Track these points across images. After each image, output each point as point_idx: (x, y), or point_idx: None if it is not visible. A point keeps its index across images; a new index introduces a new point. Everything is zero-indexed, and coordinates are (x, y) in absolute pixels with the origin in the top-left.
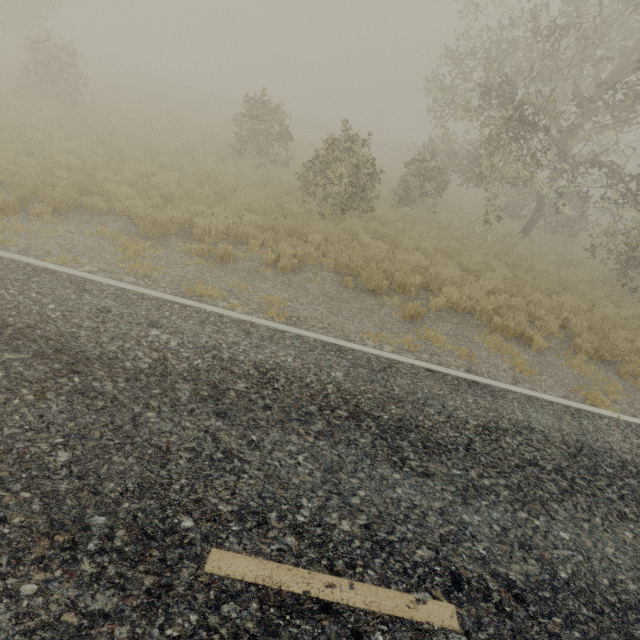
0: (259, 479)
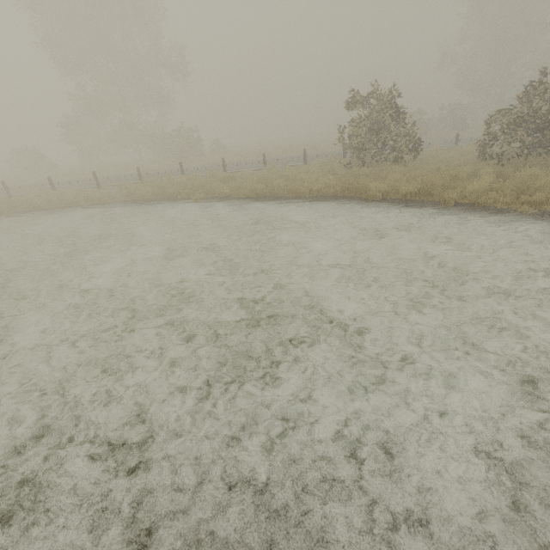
0: None
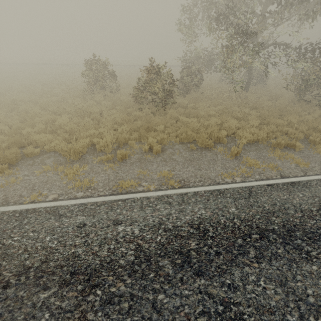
0: (254, 314)
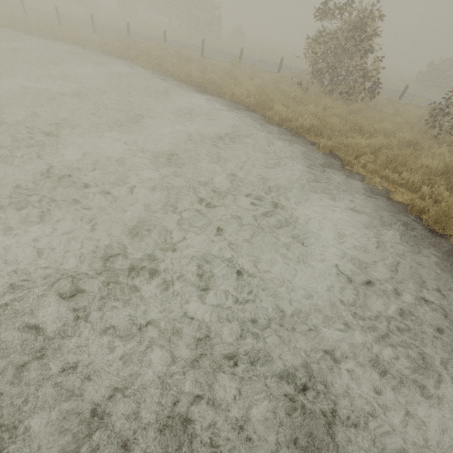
0: None
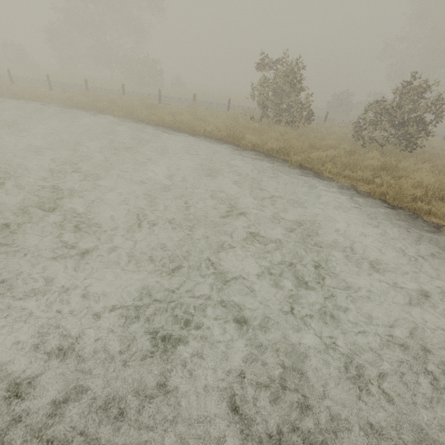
0: None
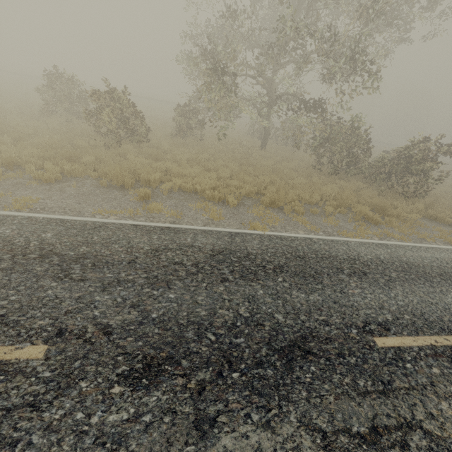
0: None
